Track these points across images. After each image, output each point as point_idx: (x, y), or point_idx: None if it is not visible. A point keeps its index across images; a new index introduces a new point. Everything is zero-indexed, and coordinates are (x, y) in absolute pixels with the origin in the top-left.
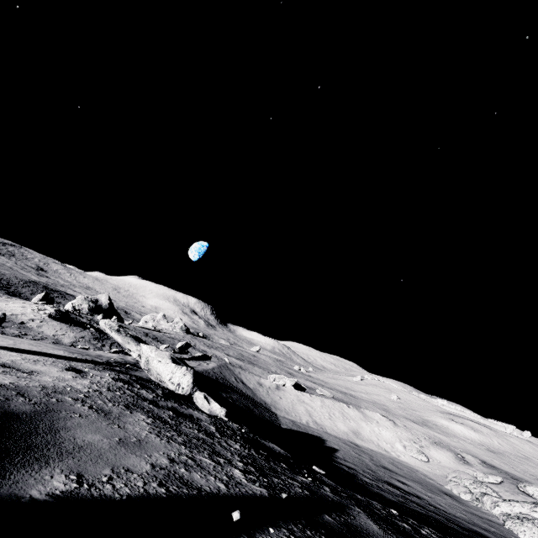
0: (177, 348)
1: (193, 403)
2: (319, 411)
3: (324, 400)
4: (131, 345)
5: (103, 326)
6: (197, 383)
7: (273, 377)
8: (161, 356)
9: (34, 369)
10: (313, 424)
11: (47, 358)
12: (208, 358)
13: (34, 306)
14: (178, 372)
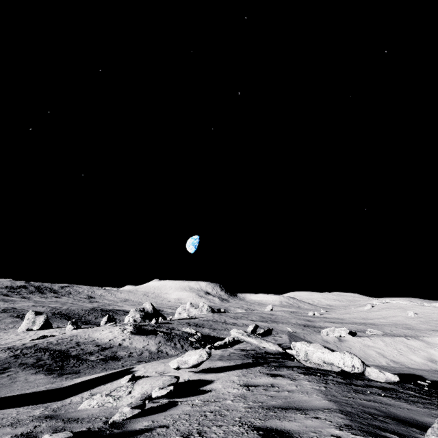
0: (250, 331)
1: (361, 377)
2: (387, 350)
3: (384, 339)
4: (264, 343)
5: (237, 335)
6: (362, 361)
7: (325, 331)
8: (318, 348)
9: (266, 382)
10: (393, 363)
11: (238, 371)
12: (271, 331)
13: (118, 329)
14: (346, 357)
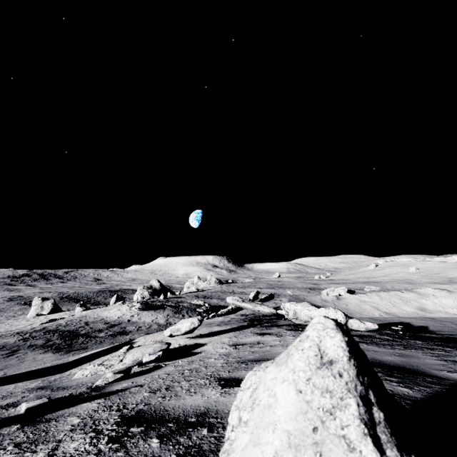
0: (252, 297)
1: None
2: (381, 304)
3: (379, 294)
4: (258, 307)
5: (232, 302)
6: (345, 315)
7: (325, 292)
8: (306, 306)
9: (253, 341)
10: (385, 314)
11: (231, 333)
12: (273, 296)
13: (126, 306)
14: (330, 312)
